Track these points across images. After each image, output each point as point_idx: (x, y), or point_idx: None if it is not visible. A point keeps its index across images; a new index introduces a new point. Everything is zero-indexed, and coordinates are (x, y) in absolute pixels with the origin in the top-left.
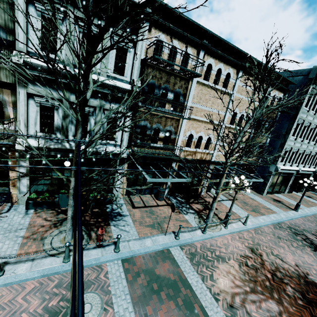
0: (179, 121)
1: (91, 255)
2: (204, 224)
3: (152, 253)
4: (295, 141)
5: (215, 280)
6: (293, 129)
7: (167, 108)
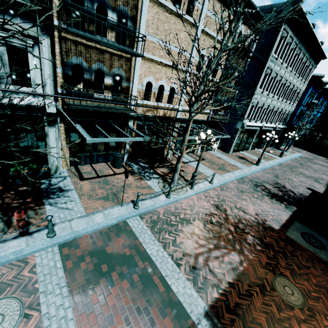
0: (130, 61)
1: (8, 248)
2: (167, 188)
3: (104, 230)
4: (262, 94)
5: (178, 244)
6: (261, 80)
7: (110, 39)
